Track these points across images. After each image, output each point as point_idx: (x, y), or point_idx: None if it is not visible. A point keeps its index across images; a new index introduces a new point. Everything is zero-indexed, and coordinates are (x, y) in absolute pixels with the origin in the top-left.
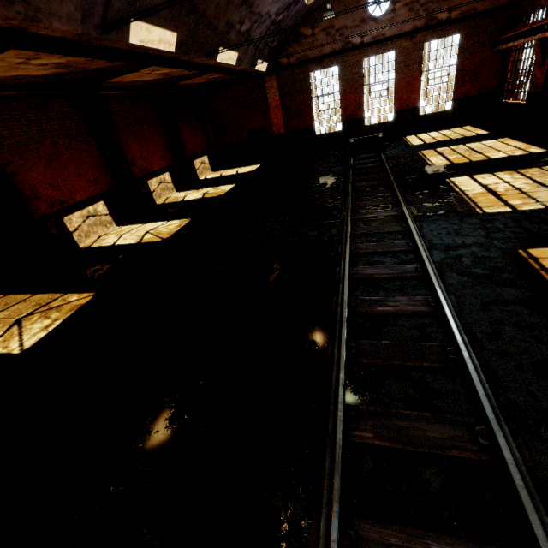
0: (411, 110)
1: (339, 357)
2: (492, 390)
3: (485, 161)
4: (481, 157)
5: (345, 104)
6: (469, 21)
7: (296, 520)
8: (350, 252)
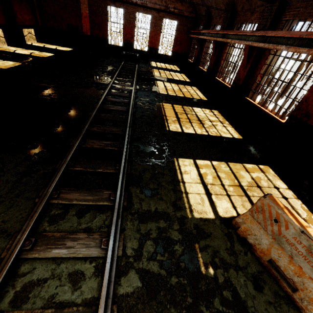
0: (155, 49)
1: (92, 115)
2: (133, 125)
3: (171, 79)
4: (171, 77)
5: (125, 33)
6: (181, 17)
7: (69, 141)
8: (107, 93)
